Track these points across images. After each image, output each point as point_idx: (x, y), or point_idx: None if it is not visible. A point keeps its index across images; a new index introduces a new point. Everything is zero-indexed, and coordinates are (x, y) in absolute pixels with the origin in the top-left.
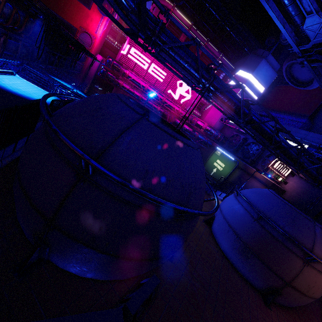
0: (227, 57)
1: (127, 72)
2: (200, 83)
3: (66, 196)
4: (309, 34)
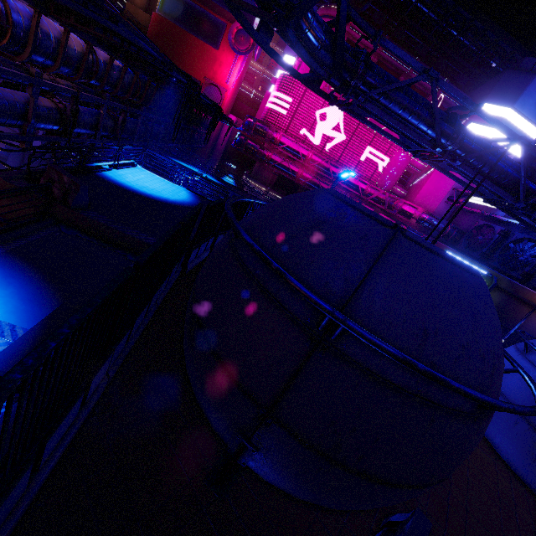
0: (453, 83)
1: (278, 136)
2: (439, 146)
3: (294, 374)
4: None
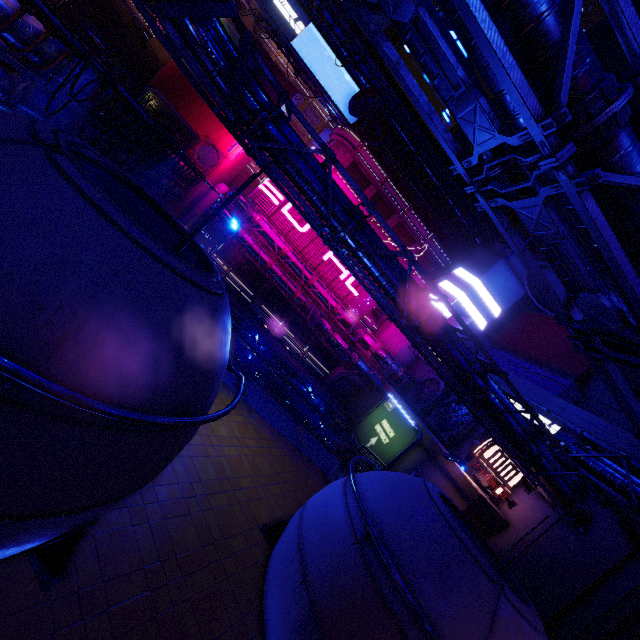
0: (443, 243)
1: (257, 217)
2: (327, 225)
3: None
4: (468, 133)
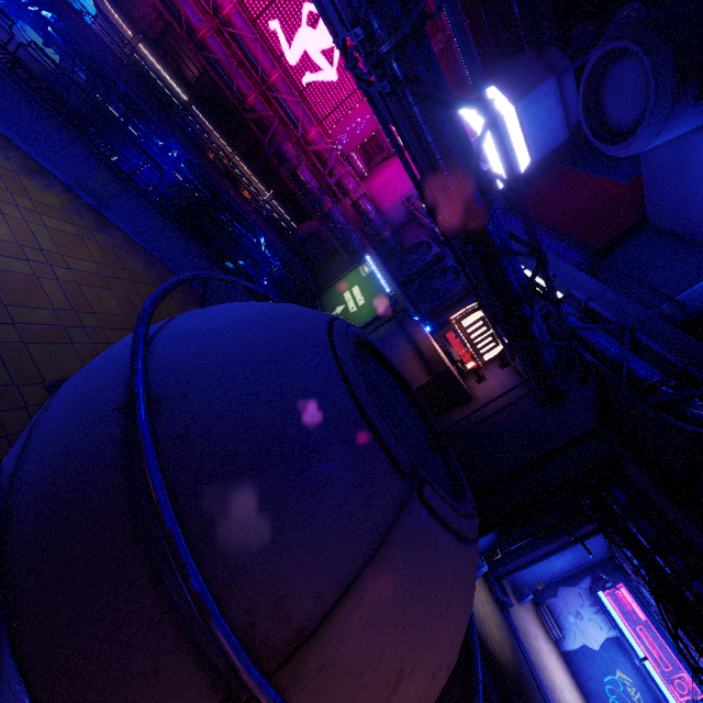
0: (479, 50)
1: None
2: None
3: None
4: None
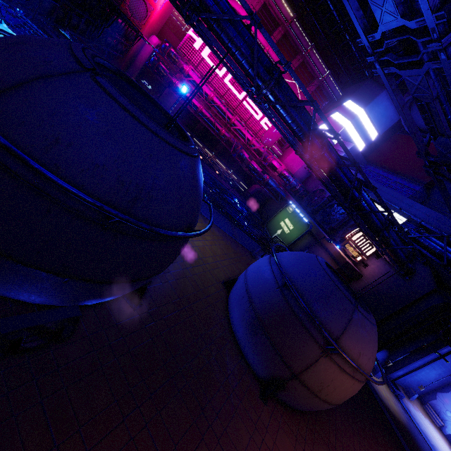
0: (337, 78)
1: (187, 68)
2: (254, 85)
3: None
4: (376, 14)
